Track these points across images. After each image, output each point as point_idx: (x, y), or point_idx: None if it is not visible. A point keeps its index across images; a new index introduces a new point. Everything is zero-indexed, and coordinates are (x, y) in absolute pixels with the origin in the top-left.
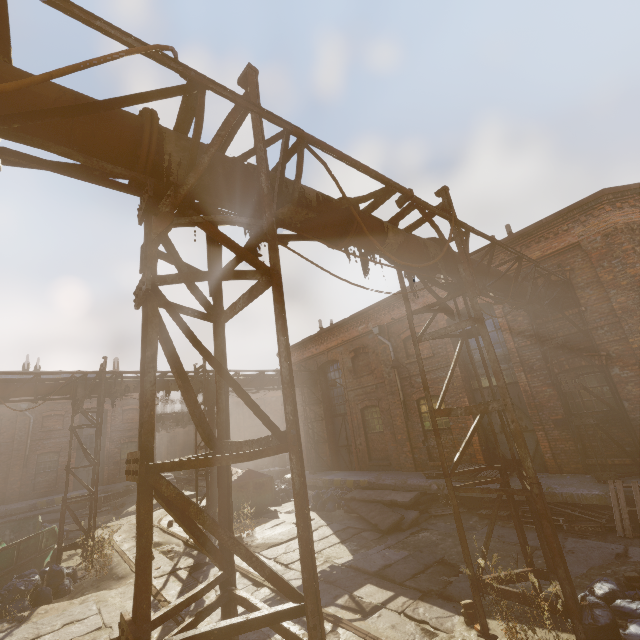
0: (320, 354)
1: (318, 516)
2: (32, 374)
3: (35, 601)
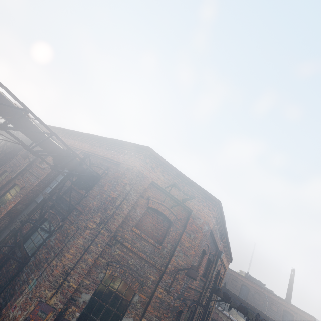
0: None
1: None
2: None
3: None
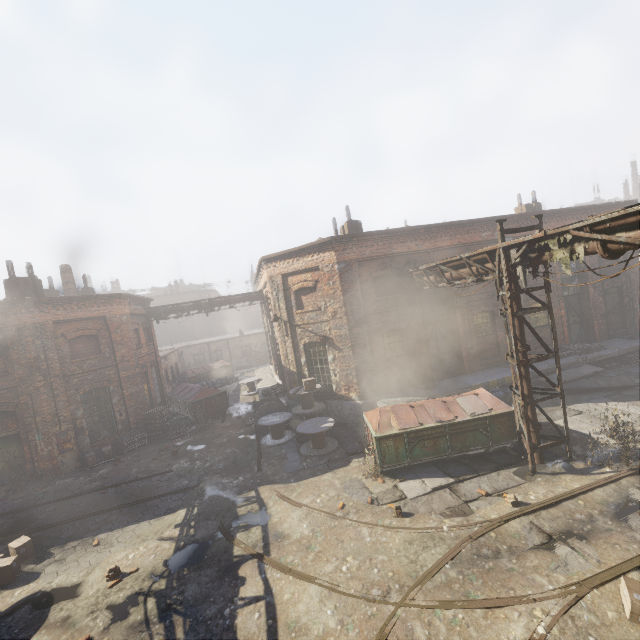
0: (420, 252)
1: (552, 407)
2: None
3: None
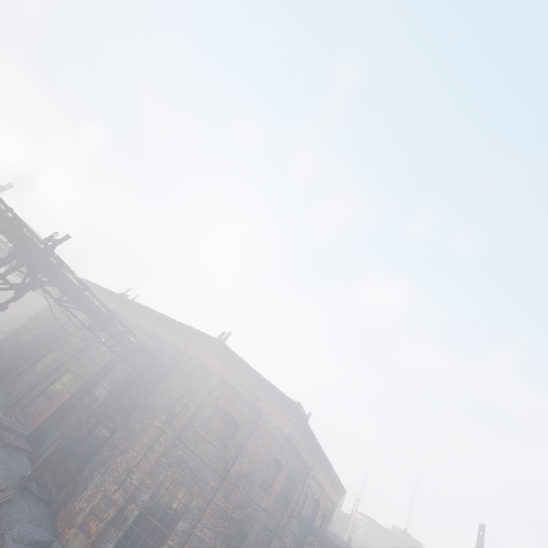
0: None
1: None
2: None
3: None
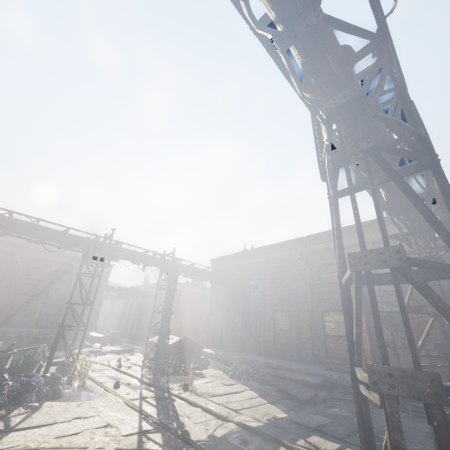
0: (246, 265)
1: (238, 382)
2: (66, 227)
3: (39, 397)
